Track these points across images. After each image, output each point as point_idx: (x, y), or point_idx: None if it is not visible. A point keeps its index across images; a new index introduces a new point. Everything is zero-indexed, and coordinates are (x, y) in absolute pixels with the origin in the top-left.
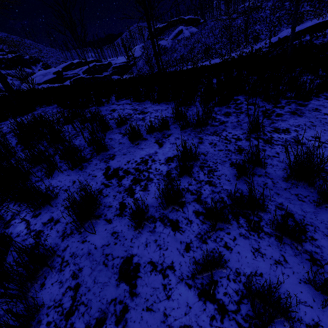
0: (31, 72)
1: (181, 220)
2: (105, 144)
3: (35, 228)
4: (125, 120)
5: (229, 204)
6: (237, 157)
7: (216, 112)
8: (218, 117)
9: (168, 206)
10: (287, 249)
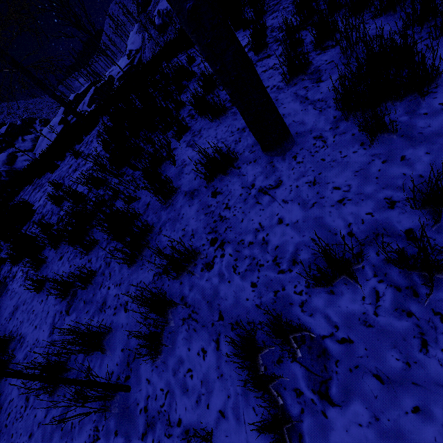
0: (34, 137)
1: (271, 53)
2: (191, 69)
3: (184, 117)
4: (192, 55)
5: (298, 29)
6: (296, 9)
7: (268, 3)
8: (271, 4)
9: (259, 53)
10: (337, 17)
